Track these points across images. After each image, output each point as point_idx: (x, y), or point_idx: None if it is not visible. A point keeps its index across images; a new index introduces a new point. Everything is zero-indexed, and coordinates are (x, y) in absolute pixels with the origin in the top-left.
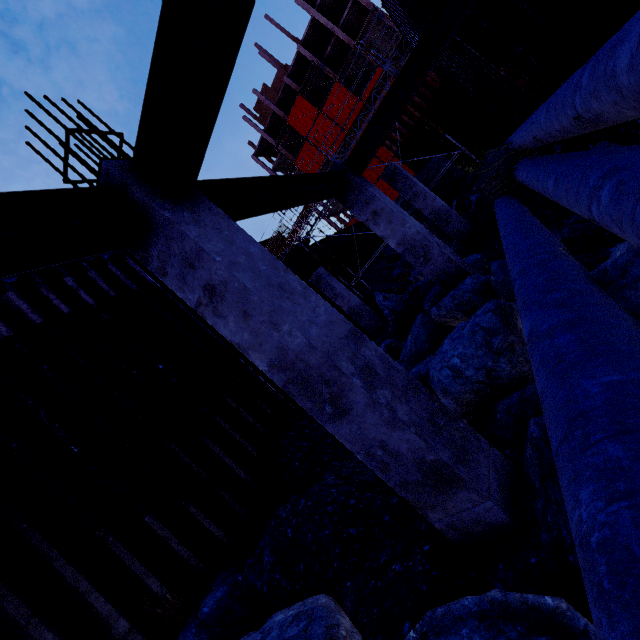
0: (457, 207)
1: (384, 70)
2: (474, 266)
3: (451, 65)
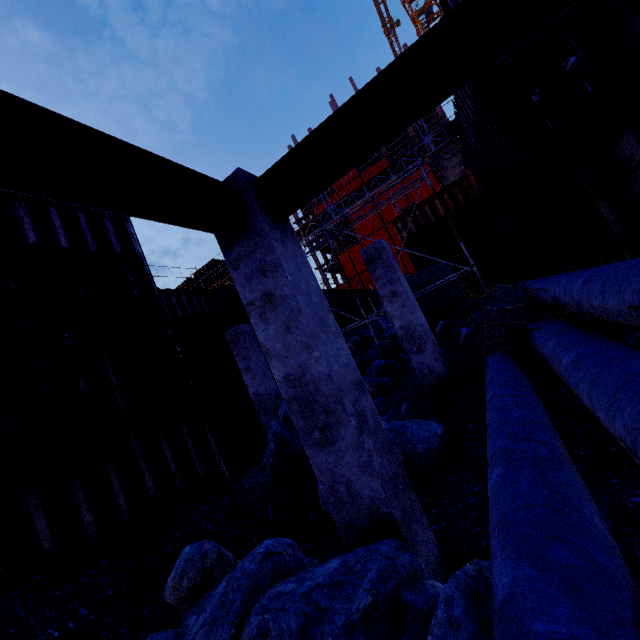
0: (442, 330)
1: (423, 142)
2: (426, 445)
3: (500, 164)
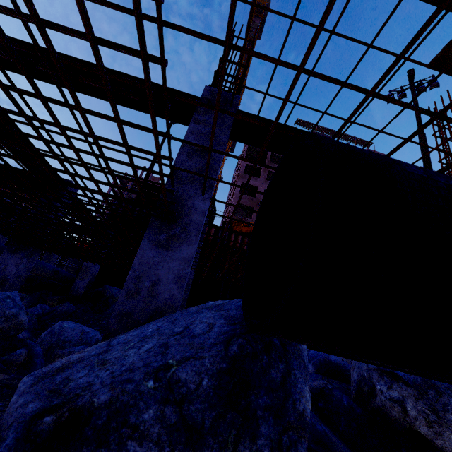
0: None
1: None
2: None
3: None
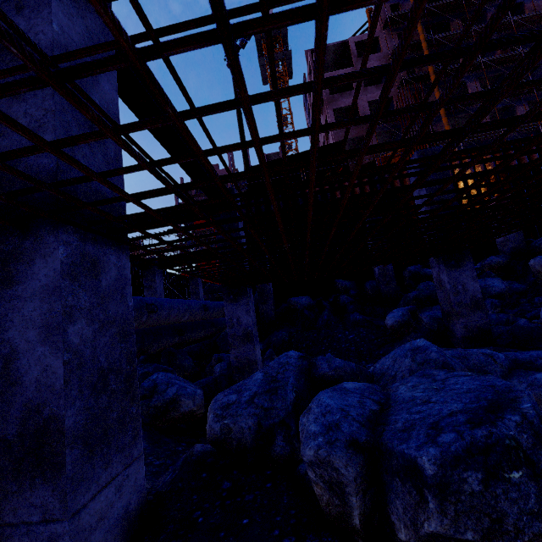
0: None
1: None
2: None
3: None
